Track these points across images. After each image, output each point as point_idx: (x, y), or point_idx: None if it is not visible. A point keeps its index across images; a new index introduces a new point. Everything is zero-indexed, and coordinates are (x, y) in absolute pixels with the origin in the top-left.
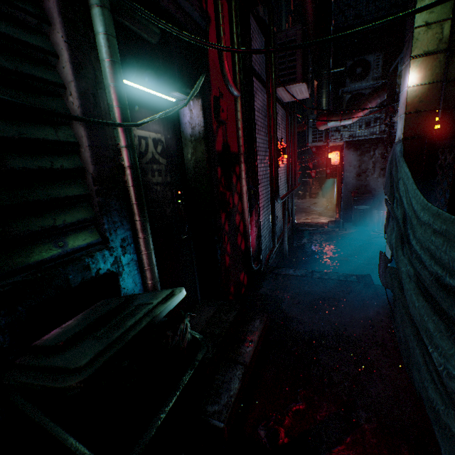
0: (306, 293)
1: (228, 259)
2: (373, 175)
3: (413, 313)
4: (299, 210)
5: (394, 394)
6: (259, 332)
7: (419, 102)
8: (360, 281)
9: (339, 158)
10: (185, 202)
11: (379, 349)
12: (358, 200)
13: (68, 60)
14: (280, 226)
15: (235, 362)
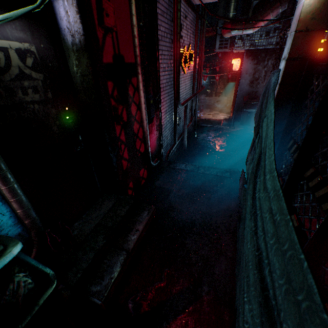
0: (189, 186)
1: (126, 163)
2: (263, 83)
3: (245, 250)
4: (205, 107)
5: (231, 272)
6: (145, 222)
7: (311, 19)
8: (232, 177)
9: (240, 64)
10: (76, 117)
11: (230, 236)
12: (247, 104)
13: None
14: (183, 125)
15: (121, 248)
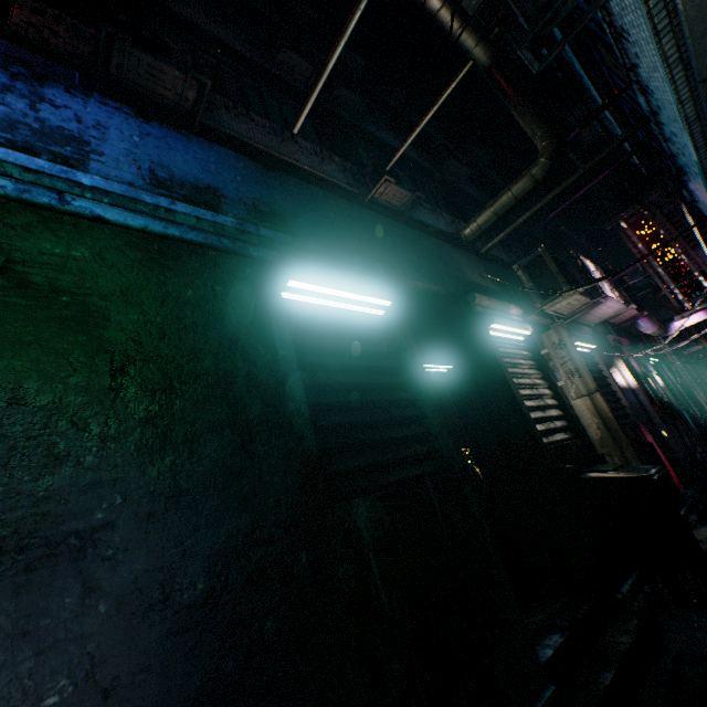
0: None
1: None
2: None
3: None
4: None
5: None
6: None
7: None
8: None
9: None
10: None
11: None
12: None
13: (665, 376)
14: None
15: None
